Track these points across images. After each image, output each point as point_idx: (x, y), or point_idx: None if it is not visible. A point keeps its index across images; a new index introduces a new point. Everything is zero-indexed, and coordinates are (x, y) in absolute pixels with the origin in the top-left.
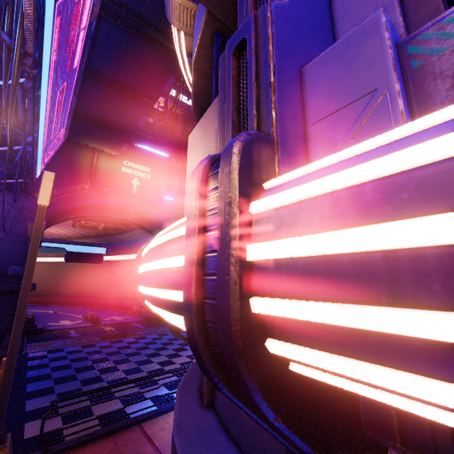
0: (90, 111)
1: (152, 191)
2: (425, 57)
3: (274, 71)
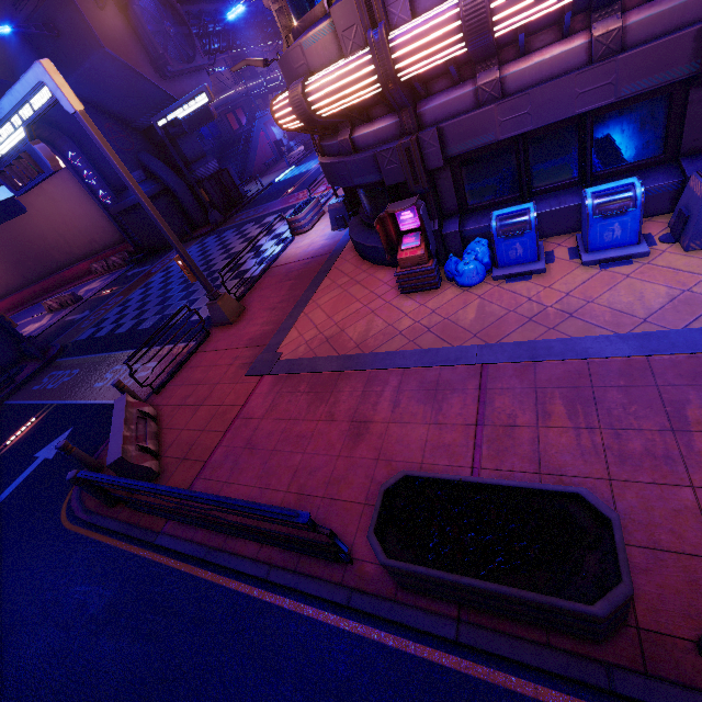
0: None
1: None
2: None
3: None
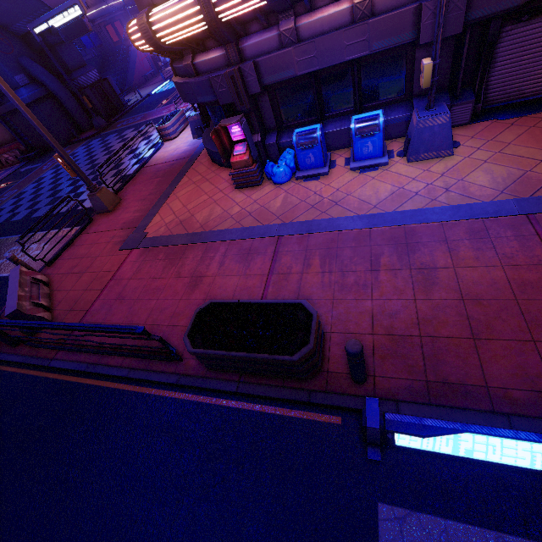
0: None
1: None
2: None
3: None
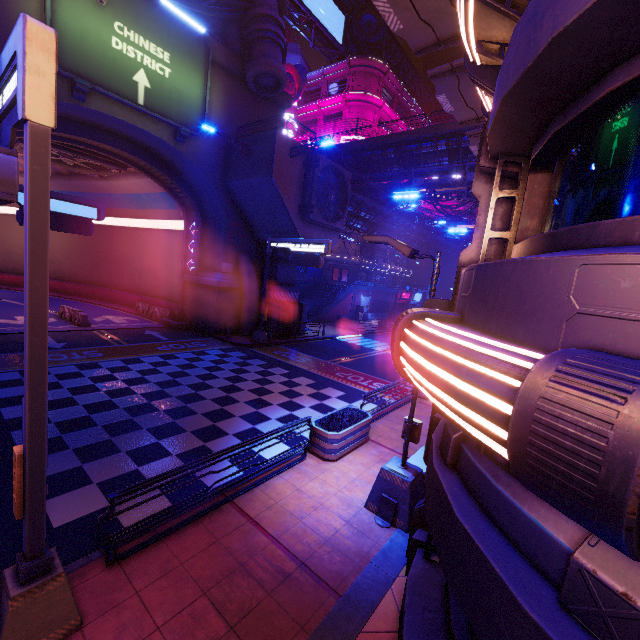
0: None
1: (175, 108)
2: None
3: None
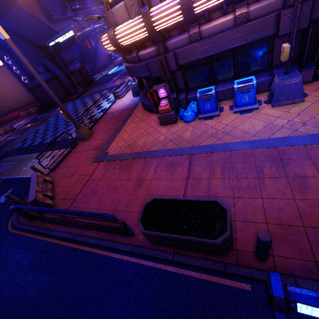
0: None
1: None
2: None
3: None
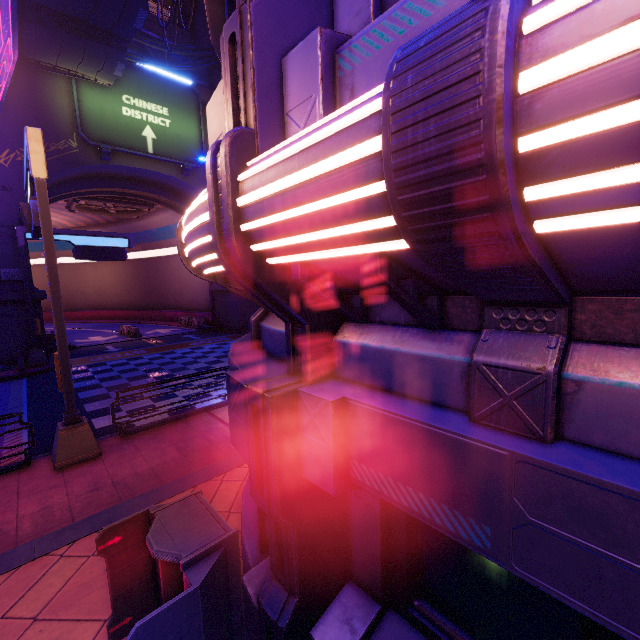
0: (45, 0)
1: (178, 149)
2: (344, 70)
3: (254, 74)
